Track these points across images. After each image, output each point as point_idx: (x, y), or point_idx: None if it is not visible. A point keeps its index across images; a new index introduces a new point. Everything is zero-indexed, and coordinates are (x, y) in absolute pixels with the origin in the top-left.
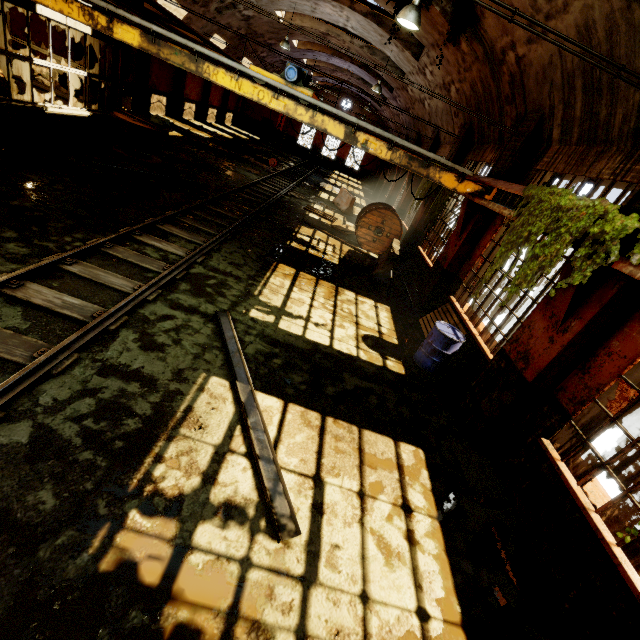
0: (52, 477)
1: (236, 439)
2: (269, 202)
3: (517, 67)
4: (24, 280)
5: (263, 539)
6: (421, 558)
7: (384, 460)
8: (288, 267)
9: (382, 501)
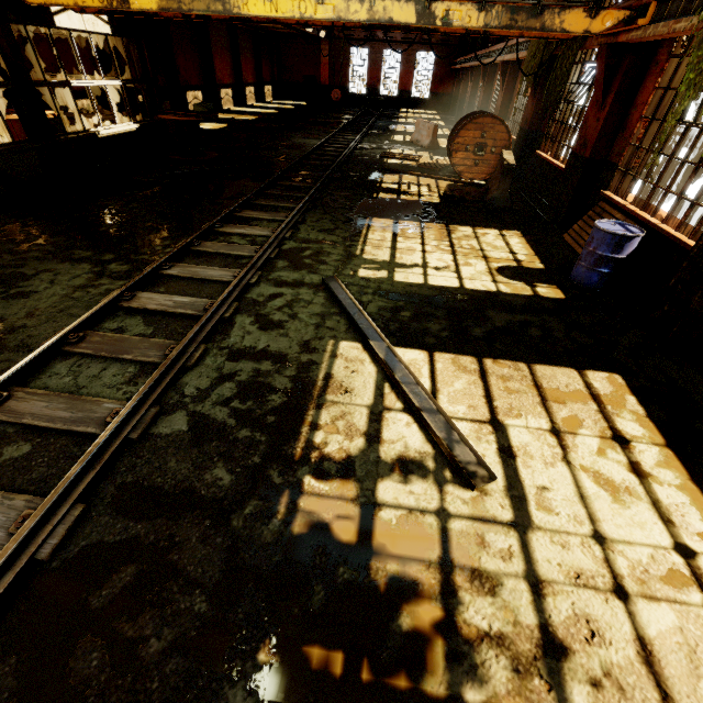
0: (220, 456)
1: (388, 397)
2: (339, 161)
3: None
4: (134, 291)
5: (453, 489)
6: (660, 491)
7: (571, 393)
8: (383, 219)
9: (585, 436)
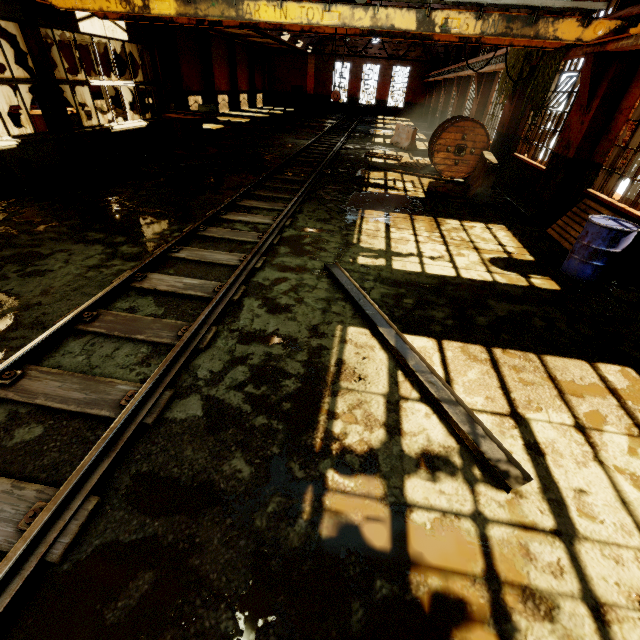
0: (238, 445)
1: (403, 385)
2: (328, 158)
3: None
4: (145, 273)
5: (486, 490)
6: None
7: (587, 386)
8: (375, 211)
9: (611, 433)
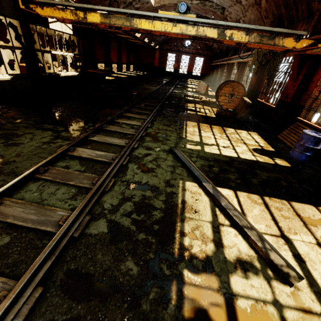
0: (129, 252)
1: (219, 216)
2: (167, 96)
3: None
4: (75, 147)
5: (277, 284)
6: None
7: (317, 220)
8: (192, 122)
9: None
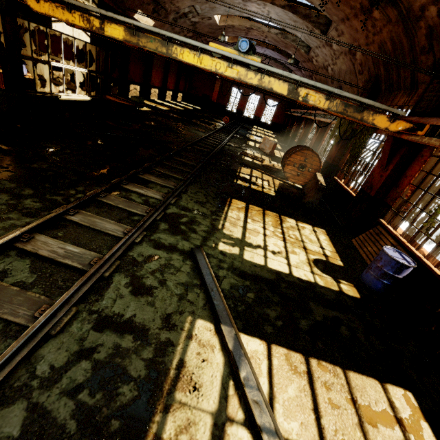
0: None
1: (231, 401)
2: (215, 151)
3: (438, 19)
4: (34, 233)
5: None
6: None
7: (380, 412)
8: (239, 201)
9: None
